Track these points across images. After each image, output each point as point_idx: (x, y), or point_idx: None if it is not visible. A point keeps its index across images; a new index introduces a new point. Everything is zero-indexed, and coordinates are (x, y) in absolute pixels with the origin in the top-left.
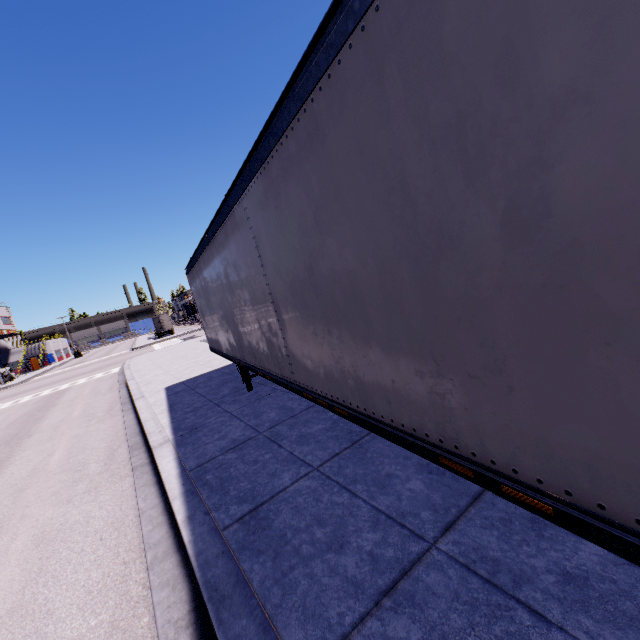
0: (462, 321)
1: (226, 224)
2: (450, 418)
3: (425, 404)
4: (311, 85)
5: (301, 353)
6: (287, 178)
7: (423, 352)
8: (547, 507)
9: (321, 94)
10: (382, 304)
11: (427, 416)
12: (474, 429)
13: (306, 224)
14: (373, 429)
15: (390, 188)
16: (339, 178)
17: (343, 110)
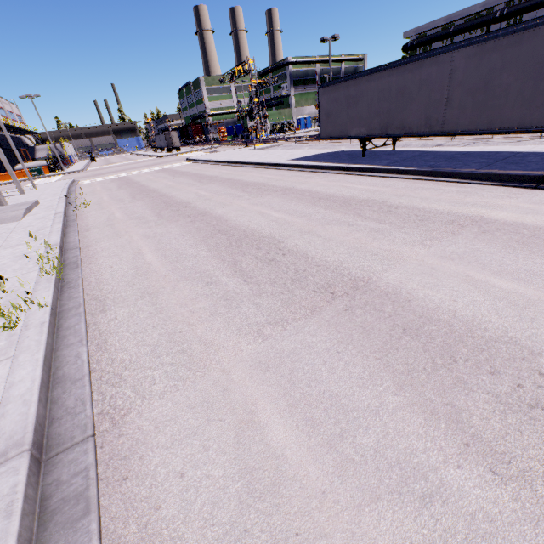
0: (541, 95)
1: (425, 61)
2: (524, 120)
3: (517, 119)
4: (525, 29)
5: (456, 117)
6: (494, 51)
7: (524, 104)
8: (541, 130)
9: (527, 33)
10: (516, 93)
11: (516, 122)
12: (530, 120)
13: (495, 68)
14: (489, 134)
15: (537, 63)
16: (520, 57)
17: (533, 40)
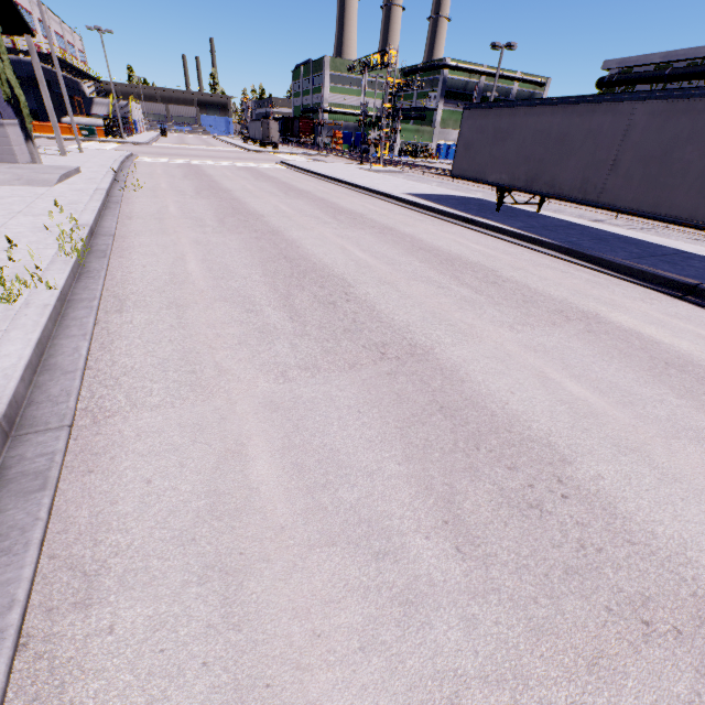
0: None
1: (600, 106)
2: (696, 211)
3: (689, 208)
4: None
5: (619, 188)
6: (685, 114)
7: (702, 191)
8: None
9: None
10: (697, 175)
11: (686, 211)
12: (703, 213)
13: (680, 136)
14: (651, 218)
15: None
16: None
17: None
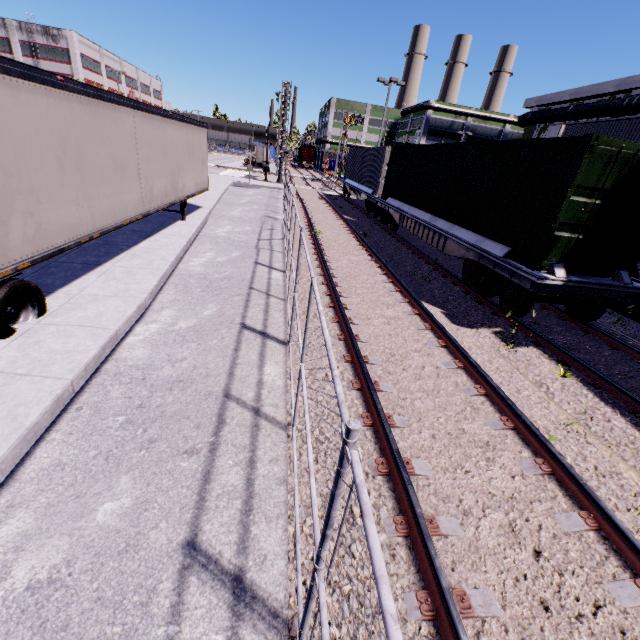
0: None
1: None
2: None
3: None
4: None
5: None
6: None
7: None
8: None
9: None
10: None
11: None
12: None
13: None
14: None
15: None
16: None
17: None
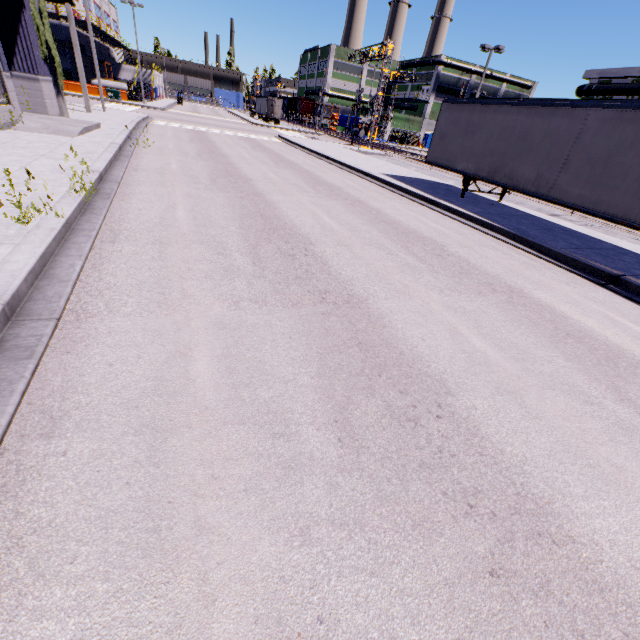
0: None
1: (559, 110)
2: (631, 211)
3: (625, 208)
4: None
5: (567, 185)
6: (630, 123)
7: (638, 194)
8: None
9: None
10: (635, 179)
11: (622, 211)
12: (636, 214)
13: (624, 143)
14: (592, 214)
15: None
16: None
17: None
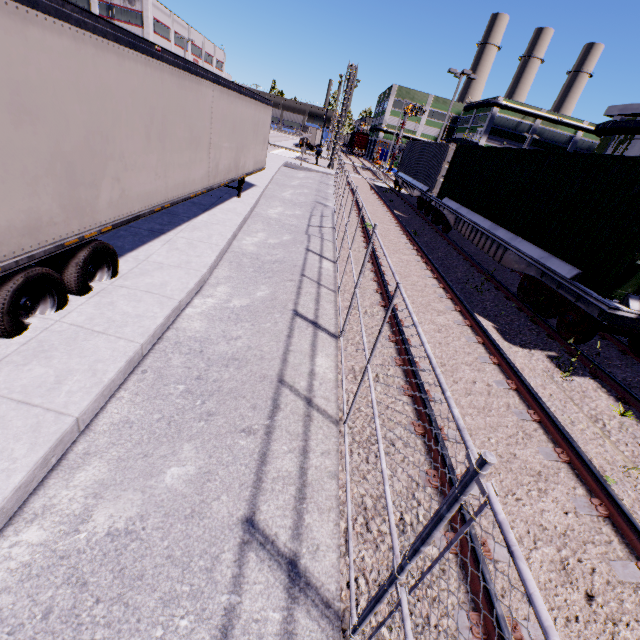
0: None
1: None
2: None
3: None
4: None
5: None
6: None
7: None
8: None
9: None
10: None
11: None
12: None
13: None
14: None
15: None
16: None
17: None
